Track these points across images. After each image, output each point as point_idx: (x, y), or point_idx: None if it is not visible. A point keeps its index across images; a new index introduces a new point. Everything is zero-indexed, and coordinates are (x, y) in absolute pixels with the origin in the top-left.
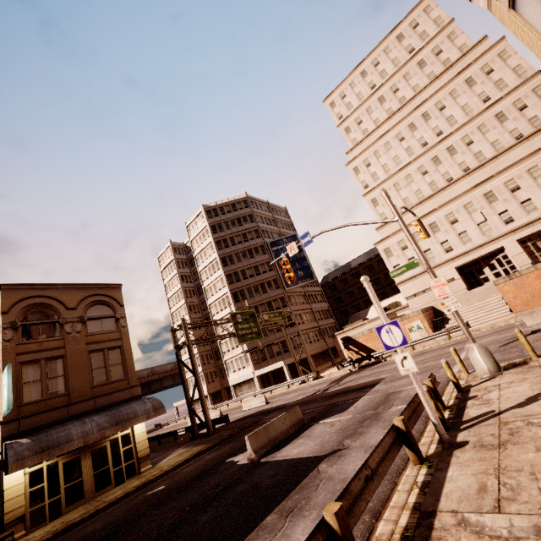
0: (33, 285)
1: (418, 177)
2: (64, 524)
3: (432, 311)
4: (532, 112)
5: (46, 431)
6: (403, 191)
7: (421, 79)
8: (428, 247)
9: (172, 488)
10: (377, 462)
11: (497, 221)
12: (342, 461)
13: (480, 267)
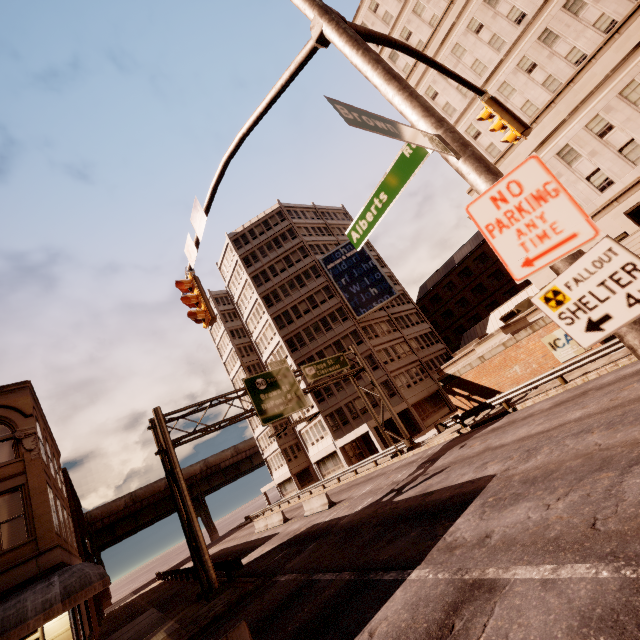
0: None
1: (520, 80)
2: None
3: None
4: None
5: None
6: None
7: None
8: None
9: None
10: None
11: None
12: None
13: None
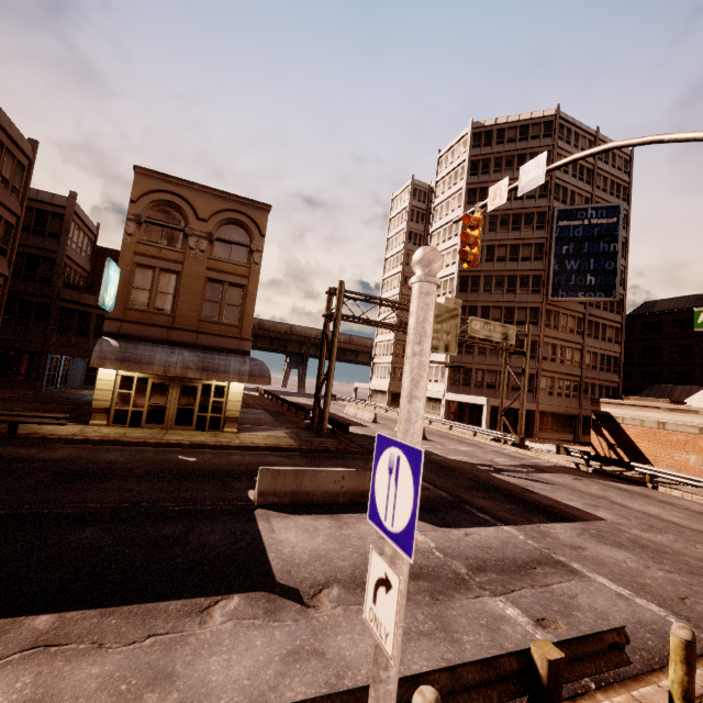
0: (167, 176)
1: None
2: (119, 436)
3: None
4: None
5: (137, 344)
6: None
7: None
8: None
9: (188, 468)
10: None
11: None
12: (250, 627)
13: None
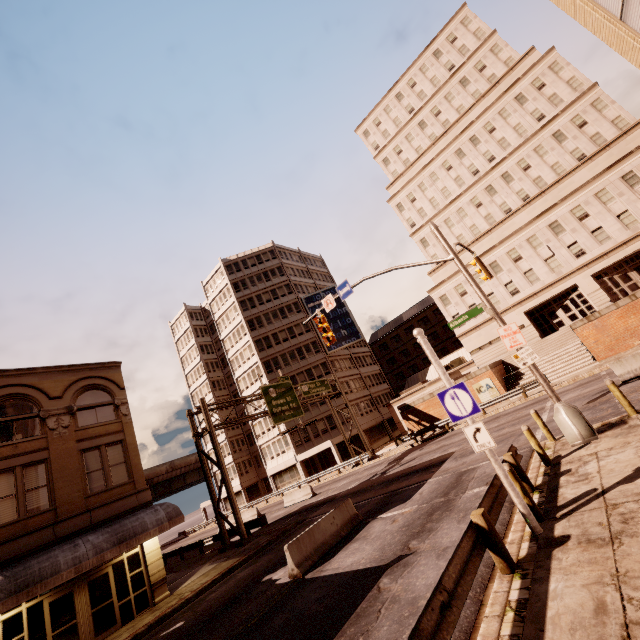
0: (3, 371)
1: (471, 210)
2: None
3: (502, 366)
4: (593, 129)
5: (25, 562)
6: (456, 227)
7: (465, 99)
8: (490, 290)
9: (193, 624)
10: (454, 580)
11: (566, 255)
12: (409, 572)
13: (552, 310)
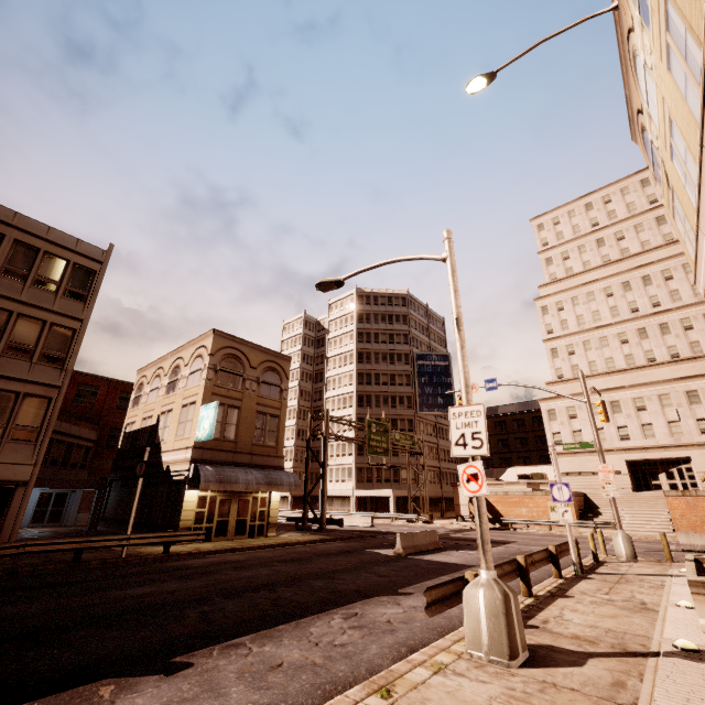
0: (234, 337)
1: (615, 343)
2: (227, 546)
3: (583, 498)
4: None
5: (222, 467)
6: (592, 353)
7: (654, 236)
8: (601, 425)
9: (323, 552)
10: (537, 559)
11: (692, 427)
12: None
13: (656, 470)
